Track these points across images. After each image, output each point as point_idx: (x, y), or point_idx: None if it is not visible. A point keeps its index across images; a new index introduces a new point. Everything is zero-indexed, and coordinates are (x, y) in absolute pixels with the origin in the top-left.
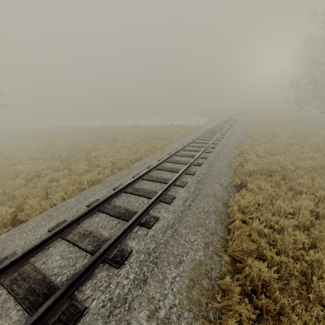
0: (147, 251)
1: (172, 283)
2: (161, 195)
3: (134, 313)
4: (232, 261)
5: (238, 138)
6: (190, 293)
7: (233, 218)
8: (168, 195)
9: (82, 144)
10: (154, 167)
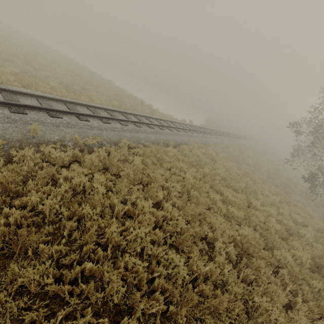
0: None
1: None
2: None
3: None
4: None
5: (147, 138)
6: None
7: None
8: None
9: None
10: None
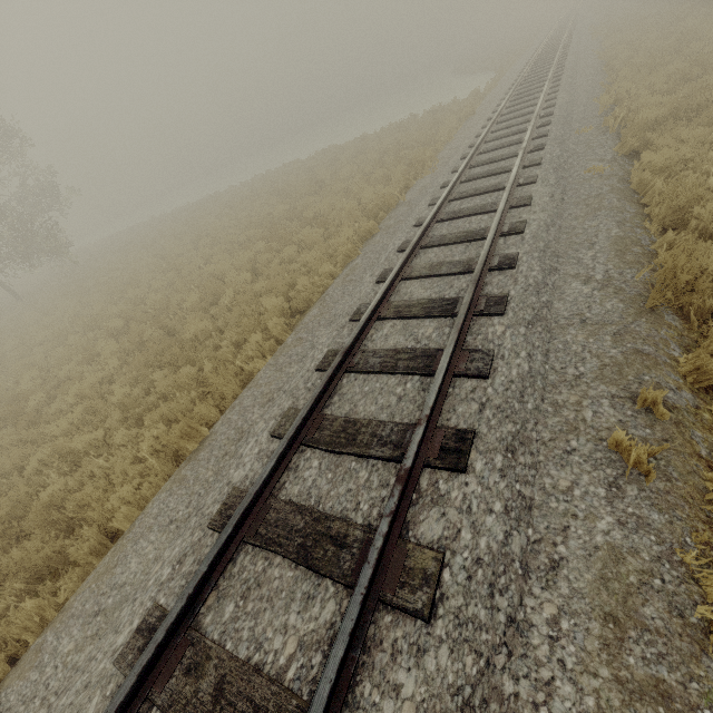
0: (537, 249)
1: (594, 259)
2: (507, 201)
3: (563, 288)
4: (662, 233)
5: (594, 79)
6: (623, 259)
7: (646, 189)
8: (519, 198)
9: (264, 213)
10: (457, 180)
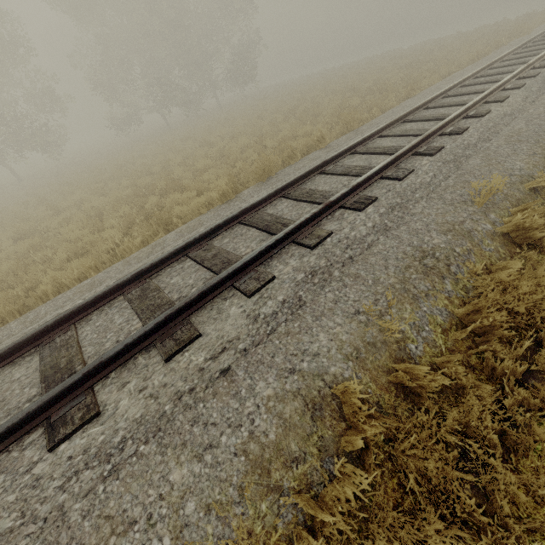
0: None
1: None
2: None
3: None
4: None
5: None
6: None
7: None
8: None
9: (390, 65)
10: None
